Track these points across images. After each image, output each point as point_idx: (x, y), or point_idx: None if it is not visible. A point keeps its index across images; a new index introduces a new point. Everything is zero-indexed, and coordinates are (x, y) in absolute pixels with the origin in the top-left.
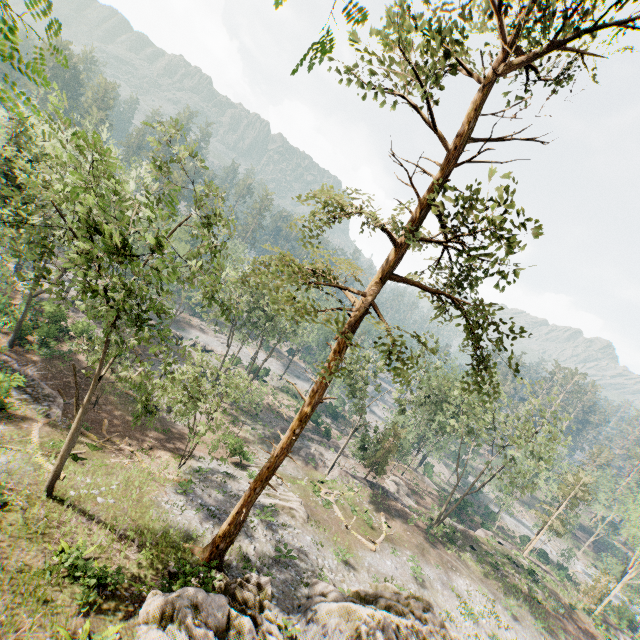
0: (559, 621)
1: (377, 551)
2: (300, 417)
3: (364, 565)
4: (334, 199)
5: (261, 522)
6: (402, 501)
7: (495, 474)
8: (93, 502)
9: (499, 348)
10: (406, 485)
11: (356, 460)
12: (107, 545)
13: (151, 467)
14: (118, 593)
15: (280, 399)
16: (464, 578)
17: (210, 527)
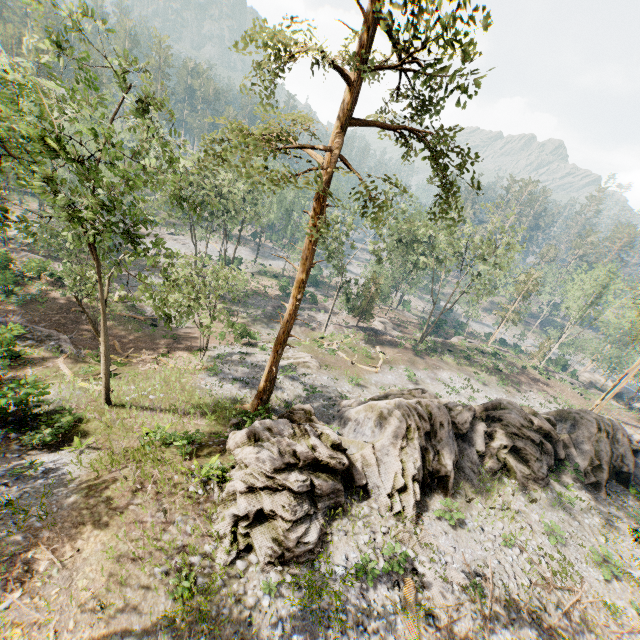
0: (515, 378)
1: (379, 372)
2: (298, 285)
3: (372, 383)
4: (276, 40)
5: (285, 377)
6: (390, 334)
7: (463, 291)
8: (147, 400)
9: (463, 173)
10: (391, 322)
11: (345, 314)
12: (178, 421)
13: (178, 365)
14: (204, 444)
15: (262, 282)
16: (446, 371)
17: (248, 391)
